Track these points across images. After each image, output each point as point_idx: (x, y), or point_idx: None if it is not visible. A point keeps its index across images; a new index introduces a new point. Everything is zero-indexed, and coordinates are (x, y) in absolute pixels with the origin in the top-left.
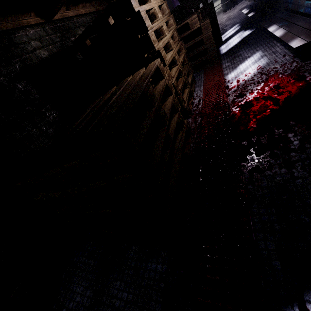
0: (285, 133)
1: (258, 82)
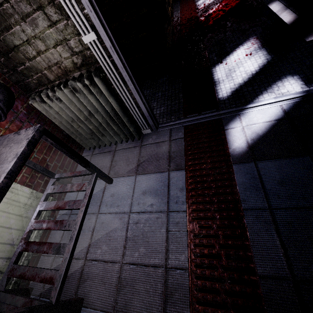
0: (226, 22)
1: (216, 3)
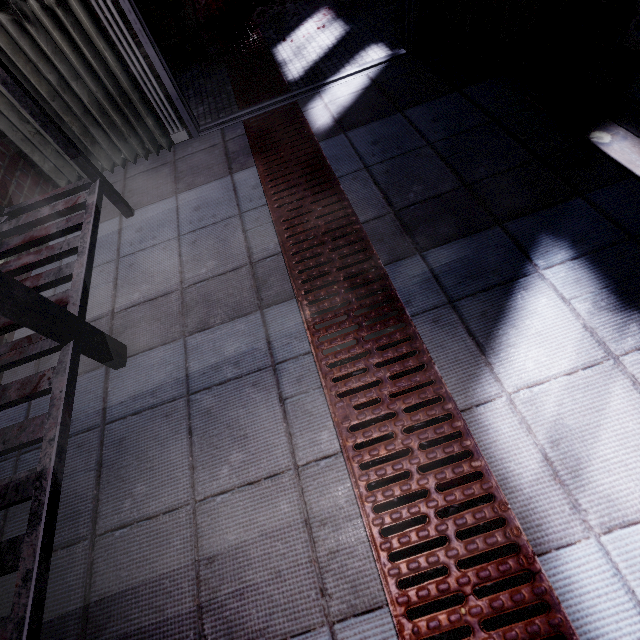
0: None
1: None
